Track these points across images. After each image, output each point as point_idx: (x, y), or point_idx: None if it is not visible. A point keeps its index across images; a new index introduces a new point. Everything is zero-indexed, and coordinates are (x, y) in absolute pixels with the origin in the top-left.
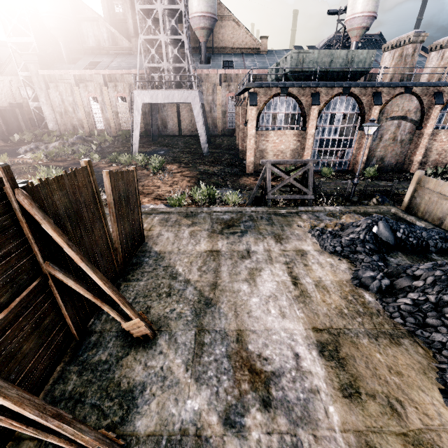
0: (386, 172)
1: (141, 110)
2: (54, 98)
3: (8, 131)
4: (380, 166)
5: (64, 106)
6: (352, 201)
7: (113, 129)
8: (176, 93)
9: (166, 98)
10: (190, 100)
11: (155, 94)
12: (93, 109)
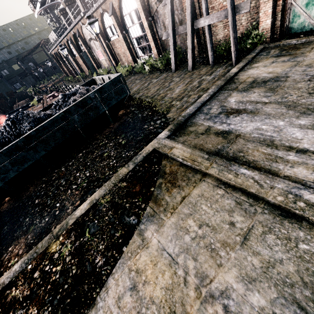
0: None
1: None
2: None
3: None
4: None
5: None
6: None
7: None
8: None
9: None
10: None
11: None
12: None
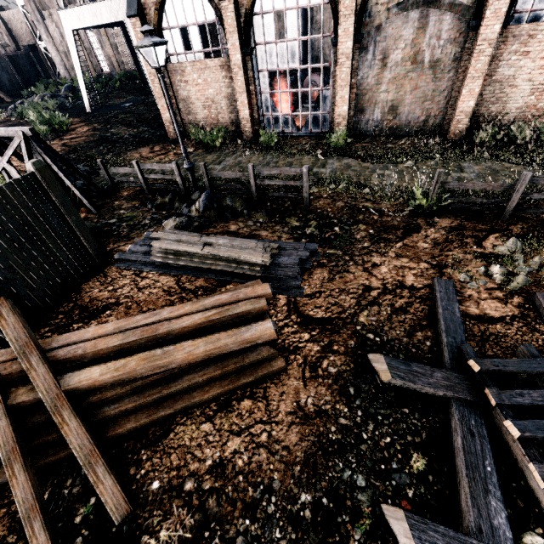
0: (400, 137)
1: (74, 43)
2: (53, 33)
3: (26, 83)
4: (392, 125)
5: (65, 42)
6: (188, 201)
7: (117, 70)
8: (103, 6)
9: (95, 17)
10: (122, 16)
11: (81, 13)
12: (93, 43)
